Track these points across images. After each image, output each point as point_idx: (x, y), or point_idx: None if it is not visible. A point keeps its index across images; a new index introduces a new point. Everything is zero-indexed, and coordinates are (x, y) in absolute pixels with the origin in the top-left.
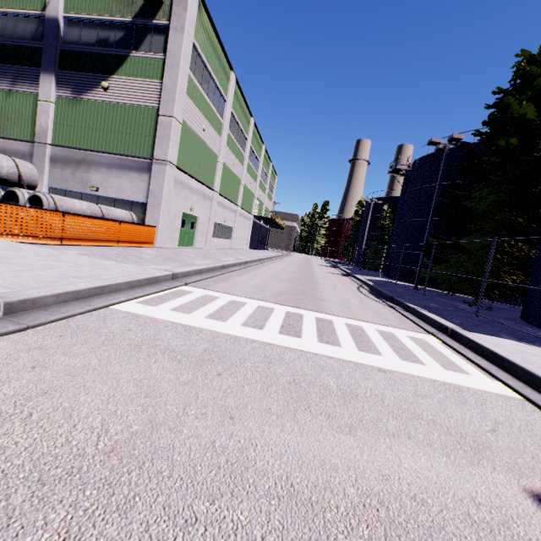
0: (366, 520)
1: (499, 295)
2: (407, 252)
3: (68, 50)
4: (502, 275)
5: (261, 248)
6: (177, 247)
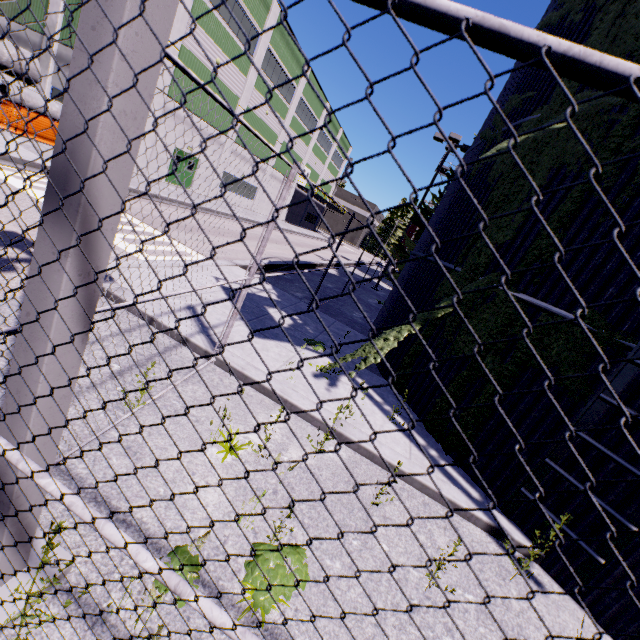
0: None
1: None
2: None
3: None
4: None
5: (309, 227)
6: (163, 181)
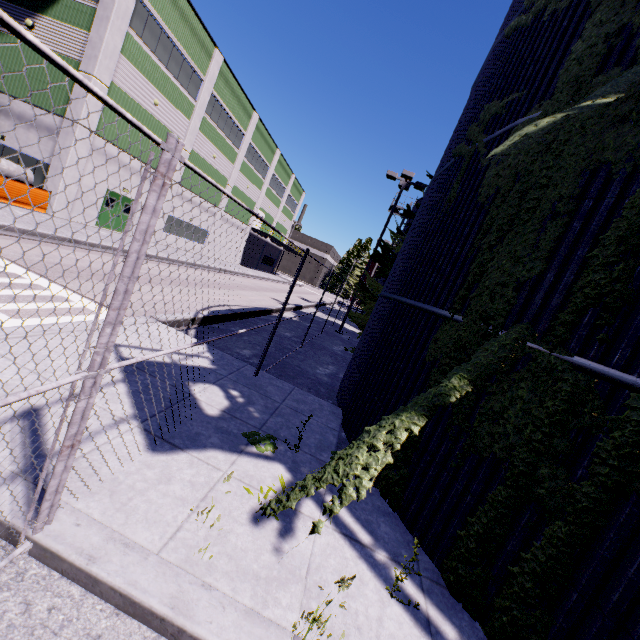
0: None
1: None
2: None
3: None
4: None
5: (267, 270)
6: (92, 225)
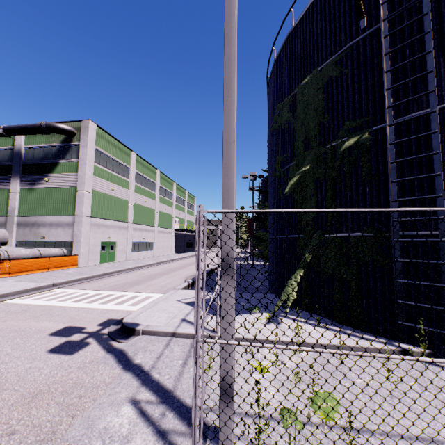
0: (11, 330)
1: None
2: None
3: (27, 164)
4: None
5: (190, 250)
6: (98, 264)
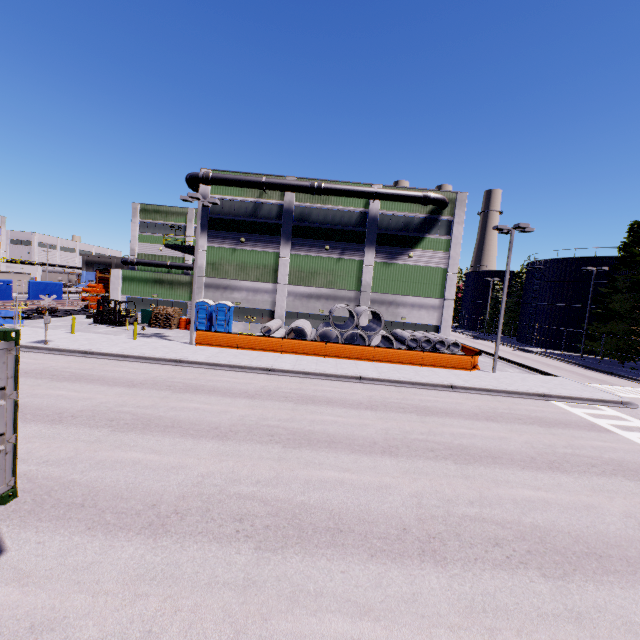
0: None
1: (638, 360)
2: (548, 327)
3: (382, 233)
4: (638, 349)
5: None
6: None
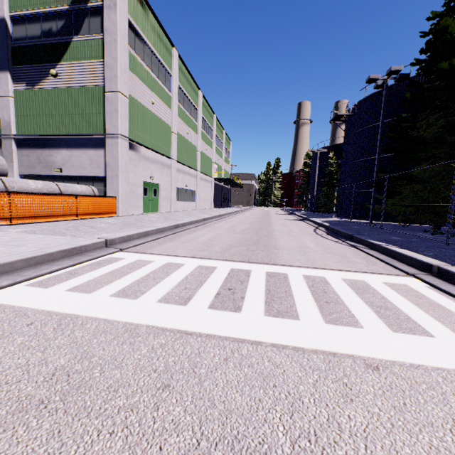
0: None
1: None
2: (356, 191)
3: (17, 46)
4: None
5: (225, 206)
6: (141, 213)
